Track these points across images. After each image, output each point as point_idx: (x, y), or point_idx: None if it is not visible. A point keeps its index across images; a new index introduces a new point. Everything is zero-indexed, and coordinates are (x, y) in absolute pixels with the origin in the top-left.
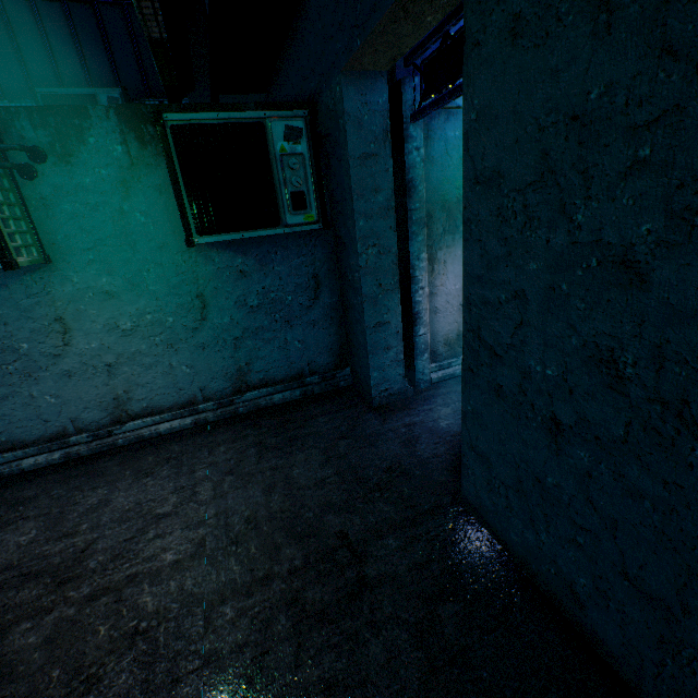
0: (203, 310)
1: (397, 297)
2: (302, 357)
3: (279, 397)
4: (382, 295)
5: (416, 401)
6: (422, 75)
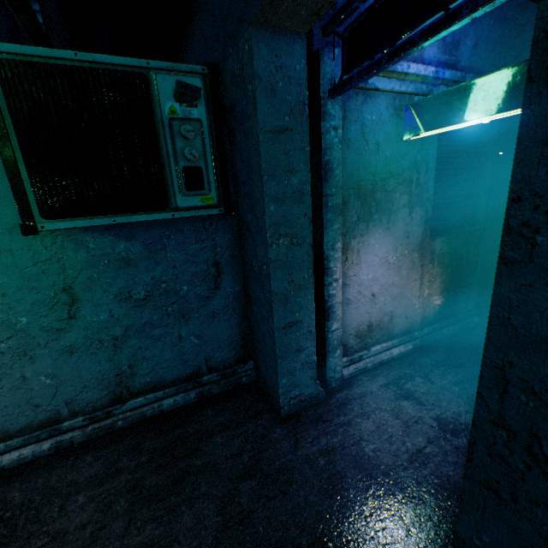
0: (71, 306)
1: (311, 292)
2: (199, 353)
3: (170, 402)
4: (294, 290)
5: (329, 408)
6: (346, 42)
